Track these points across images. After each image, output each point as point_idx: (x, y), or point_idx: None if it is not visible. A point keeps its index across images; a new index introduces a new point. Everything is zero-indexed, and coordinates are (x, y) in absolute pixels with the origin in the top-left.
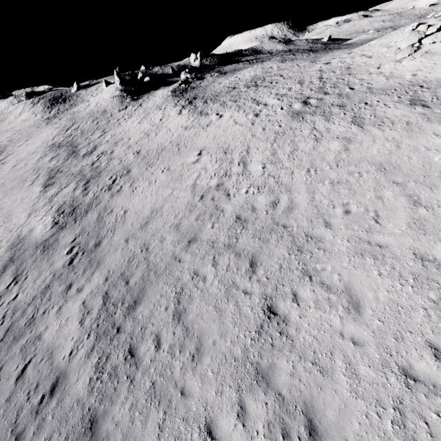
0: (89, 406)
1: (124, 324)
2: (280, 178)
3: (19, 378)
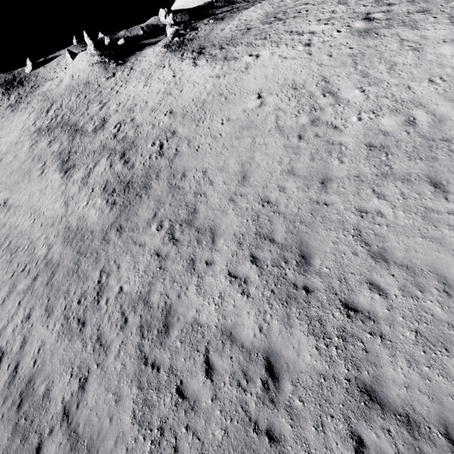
0: (344, 377)
1: (310, 282)
2: (397, 96)
3: (209, 372)
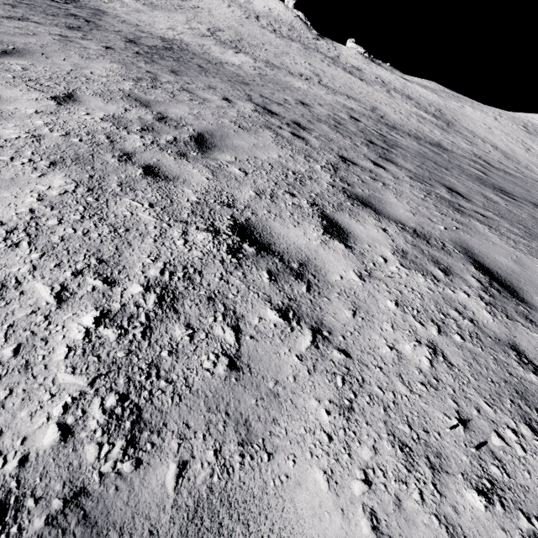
0: None
1: None
2: None
3: None
